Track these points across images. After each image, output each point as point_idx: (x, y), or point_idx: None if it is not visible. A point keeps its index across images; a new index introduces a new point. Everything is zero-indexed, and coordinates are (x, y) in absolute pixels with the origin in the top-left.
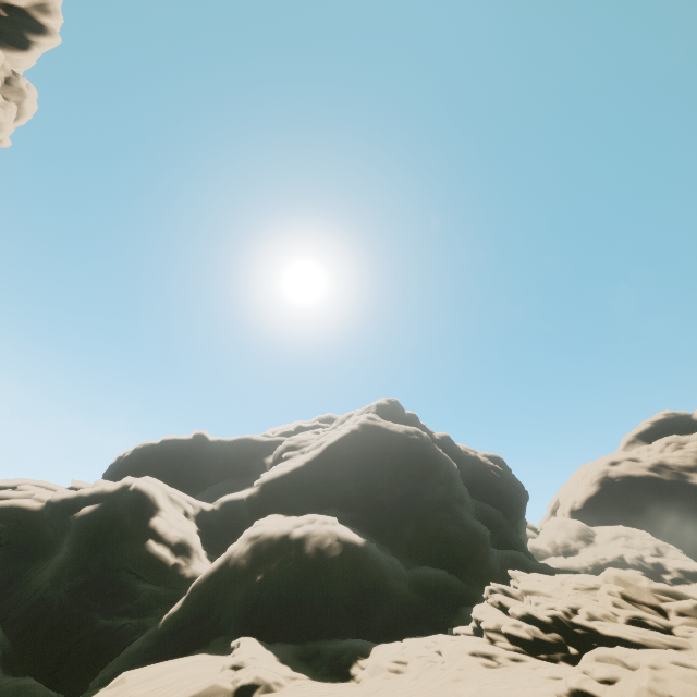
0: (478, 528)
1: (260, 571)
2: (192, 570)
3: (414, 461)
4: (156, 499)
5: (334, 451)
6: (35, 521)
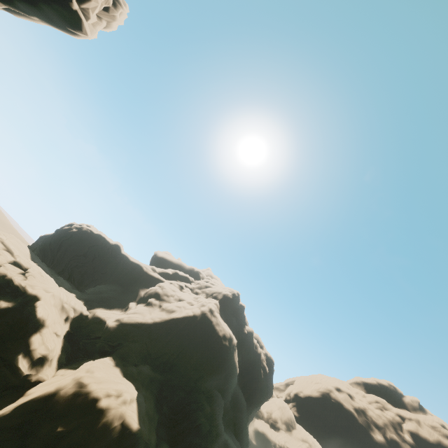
0: (219, 430)
1: (64, 422)
2: (38, 376)
3: (214, 361)
4: (45, 320)
5: (175, 323)
6: None
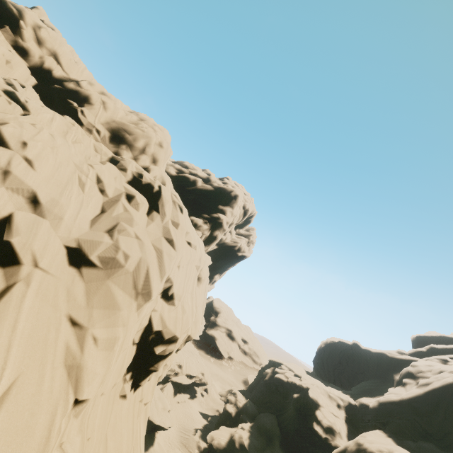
0: None
1: None
2: (334, 442)
3: None
4: (317, 401)
5: (437, 395)
6: (286, 386)
